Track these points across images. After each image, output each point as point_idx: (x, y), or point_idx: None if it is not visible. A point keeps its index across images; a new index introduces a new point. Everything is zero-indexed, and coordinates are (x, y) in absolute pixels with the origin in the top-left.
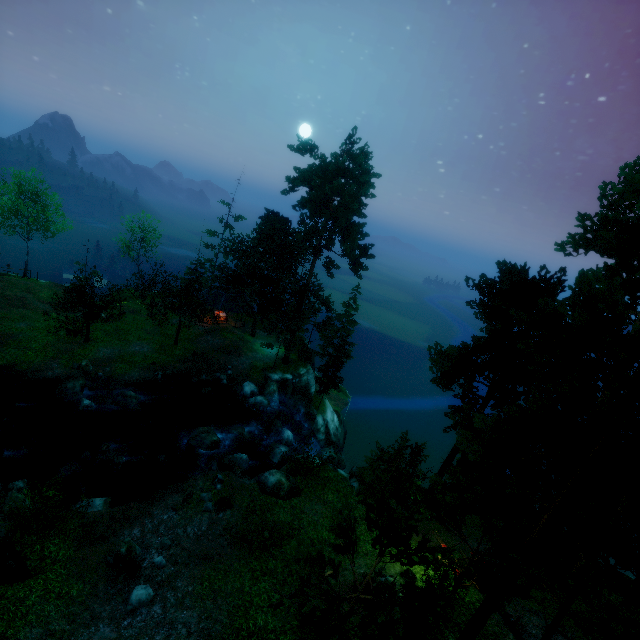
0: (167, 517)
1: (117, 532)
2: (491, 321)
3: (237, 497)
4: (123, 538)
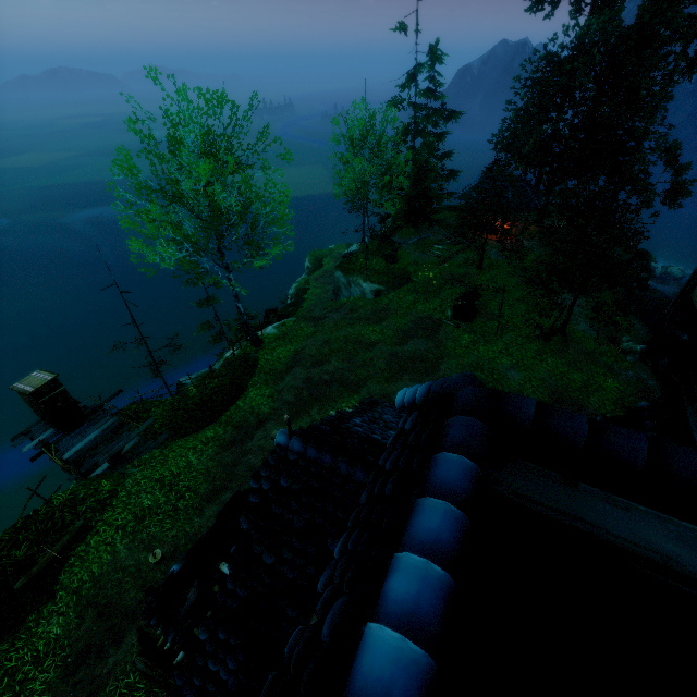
0: None
1: None
2: None
3: None
4: None
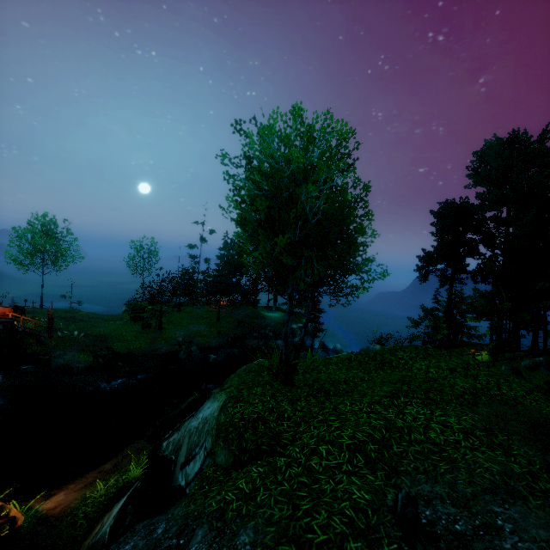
0: None
1: None
2: (441, 233)
3: None
4: None
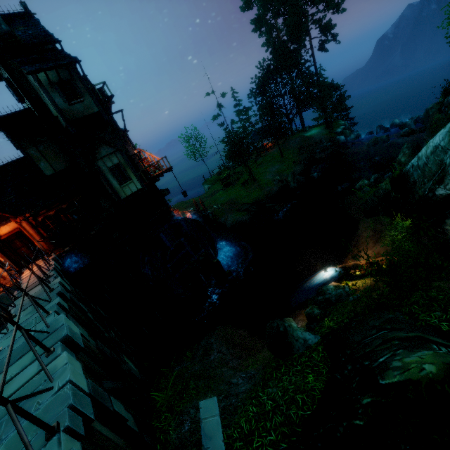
0: None
1: None
2: None
3: None
4: None
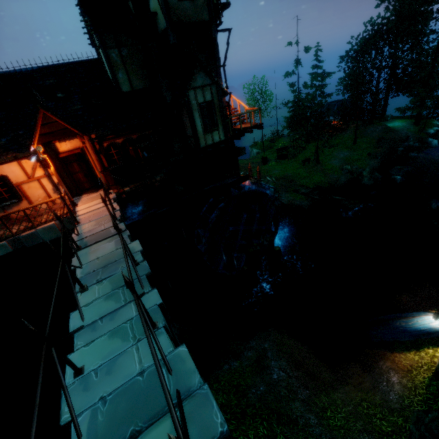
0: None
1: None
2: None
3: None
4: None
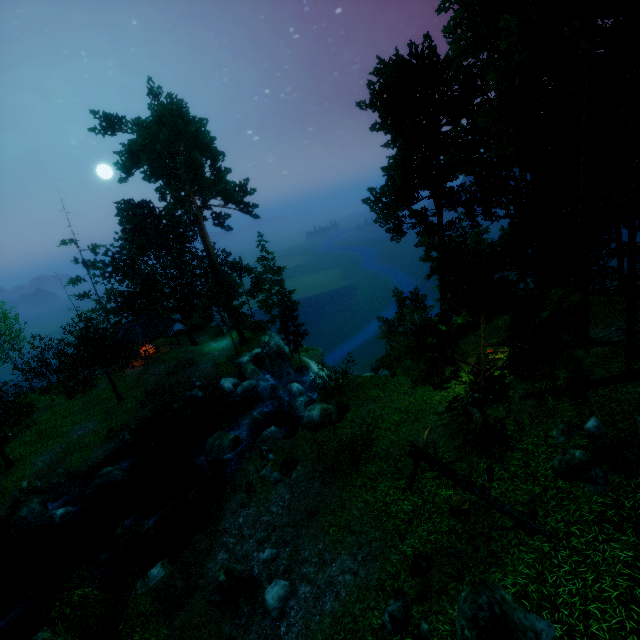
0: (243, 519)
1: (201, 574)
2: (398, 138)
3: (296, 452)
4: (212, 573)
